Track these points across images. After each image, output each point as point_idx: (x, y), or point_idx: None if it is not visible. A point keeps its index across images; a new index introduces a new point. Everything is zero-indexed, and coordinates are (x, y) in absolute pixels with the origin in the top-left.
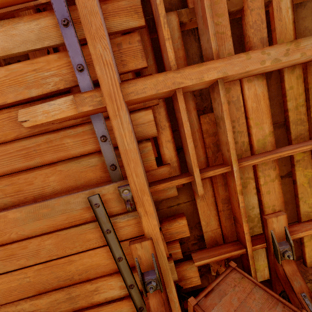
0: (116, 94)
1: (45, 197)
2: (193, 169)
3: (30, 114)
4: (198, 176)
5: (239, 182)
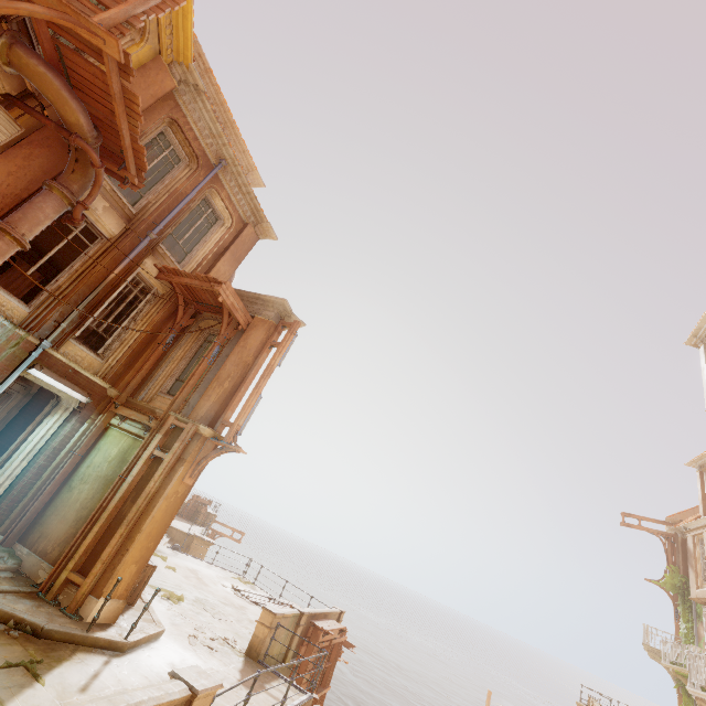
0: None
1: None
2: None
3: None
4: None
5: None
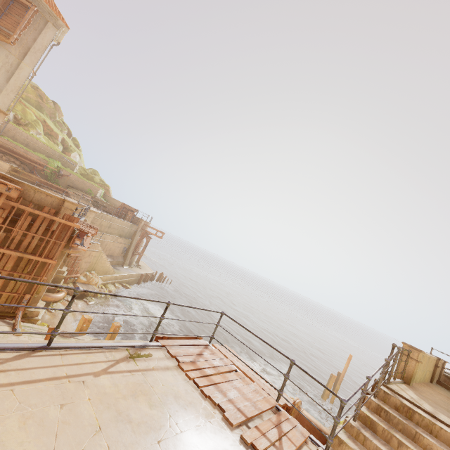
0: None
1: None
2: None
3: None
4: None
5: None
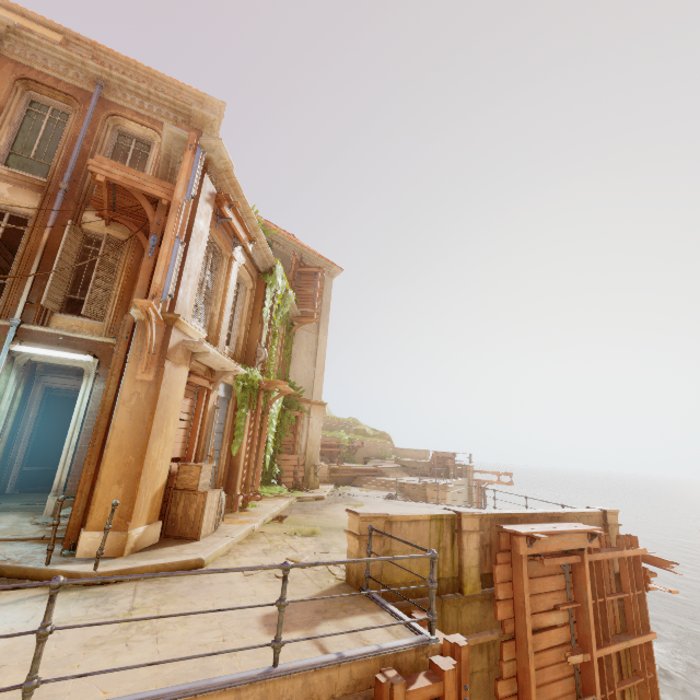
0: (596, 658)
1: (556, 698)
2: (606, 691)
3: (571, 659)
4: (608, 695)
5: (617, 699)
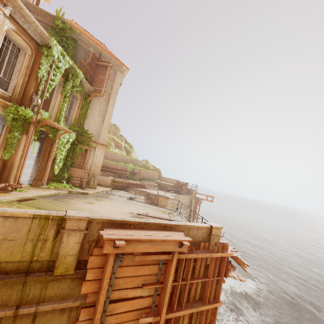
0: (163, 320)
1: None
2: None
3: (142, 320)
4: None
5: None
